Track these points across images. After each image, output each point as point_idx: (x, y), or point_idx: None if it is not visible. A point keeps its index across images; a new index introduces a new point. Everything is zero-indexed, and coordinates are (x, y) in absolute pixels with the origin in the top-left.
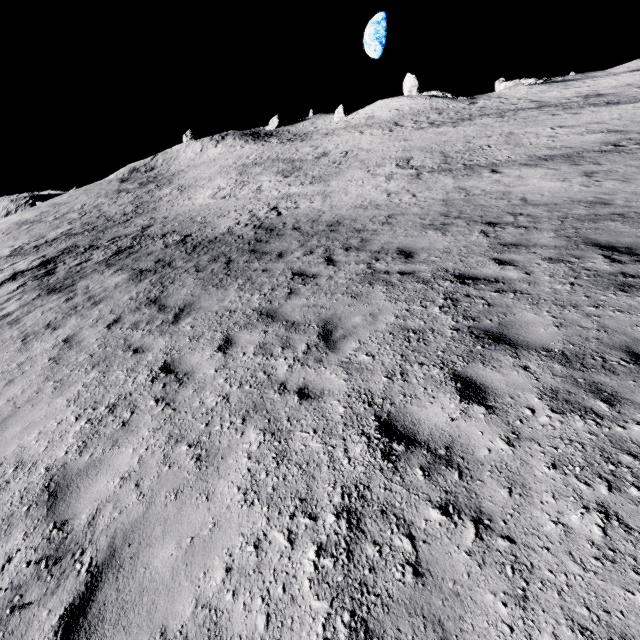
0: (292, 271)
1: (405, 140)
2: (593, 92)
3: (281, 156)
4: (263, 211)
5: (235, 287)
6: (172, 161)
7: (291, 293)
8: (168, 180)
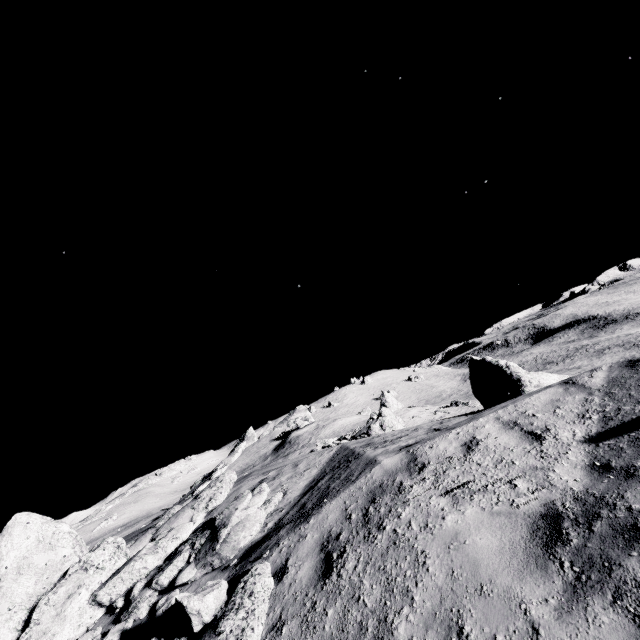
0: None
1: None
2: None
3: None
4: None
5: None
6: None
7: None
8: None
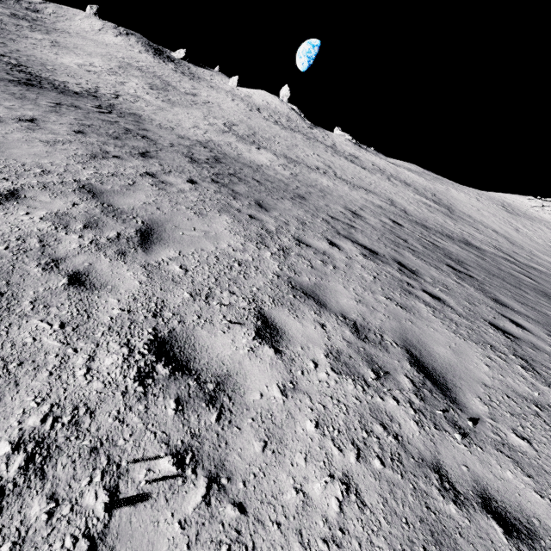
0: (72, 103)
1: (249, 118)
2: (358, 156)
3: (164, 77)
4: (107, 91)
5: (24, 88)
6: (63, 19)
7: (55, 103)
8: (47, 30)
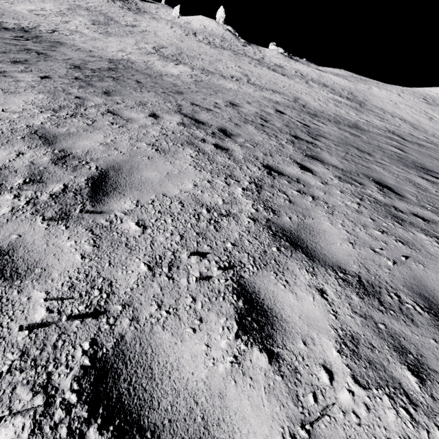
0: None
1: (181, 41)
2: (283, 65)
3: (109, 14)
4: (45, 28)
5: None
6: None
7: None
8: None
